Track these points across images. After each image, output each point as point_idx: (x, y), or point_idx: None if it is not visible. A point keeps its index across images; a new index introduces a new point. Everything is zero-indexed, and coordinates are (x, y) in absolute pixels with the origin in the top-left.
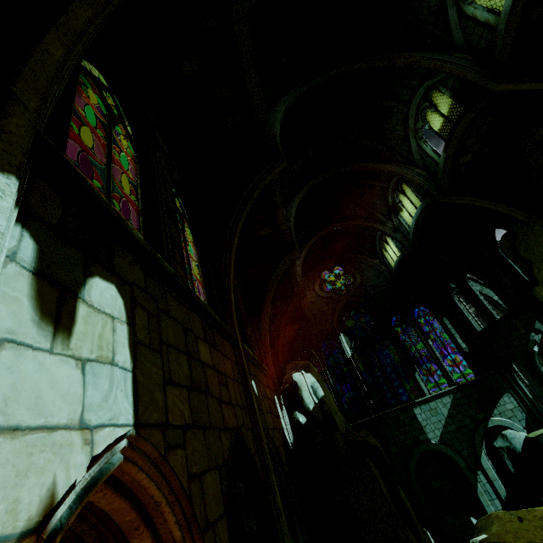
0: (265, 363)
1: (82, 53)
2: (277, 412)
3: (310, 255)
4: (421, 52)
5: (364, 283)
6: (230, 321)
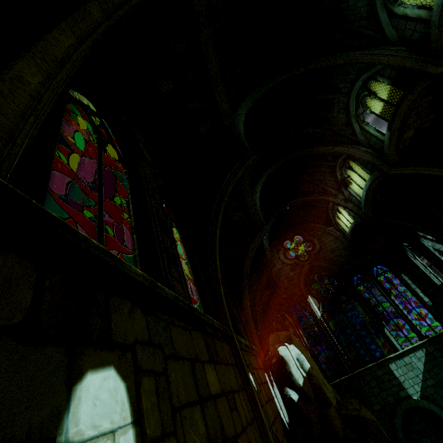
0: (251, 340)
1: (66, 80)
2: (271, 393)
3: (272, 228)
4: (358, 50)
5: (323, 249)
6: (223, 315)
